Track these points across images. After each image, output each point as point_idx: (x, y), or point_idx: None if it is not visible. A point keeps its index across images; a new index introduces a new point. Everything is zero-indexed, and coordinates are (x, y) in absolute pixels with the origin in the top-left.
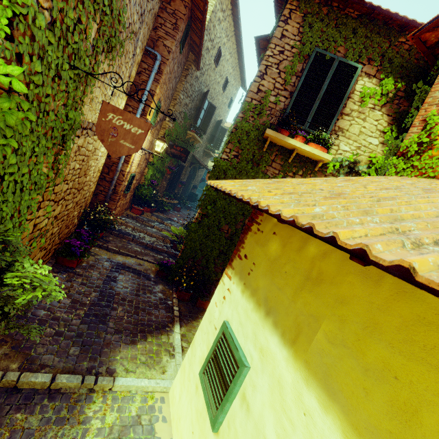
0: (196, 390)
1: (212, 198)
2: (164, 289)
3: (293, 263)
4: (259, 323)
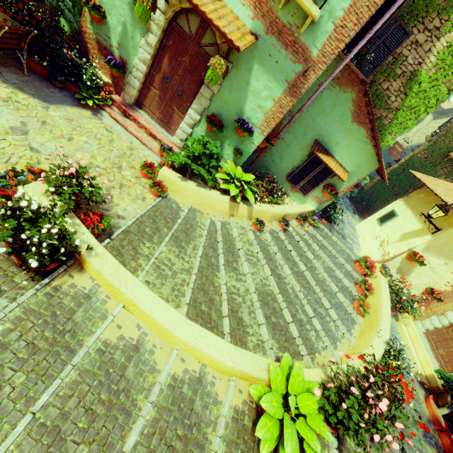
0: (373, 222)
1: (399, 173)
2: (350, 203)
3: (424, 199)
4: (406, 209)
